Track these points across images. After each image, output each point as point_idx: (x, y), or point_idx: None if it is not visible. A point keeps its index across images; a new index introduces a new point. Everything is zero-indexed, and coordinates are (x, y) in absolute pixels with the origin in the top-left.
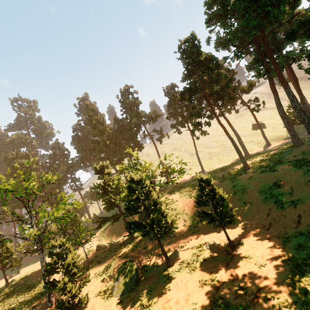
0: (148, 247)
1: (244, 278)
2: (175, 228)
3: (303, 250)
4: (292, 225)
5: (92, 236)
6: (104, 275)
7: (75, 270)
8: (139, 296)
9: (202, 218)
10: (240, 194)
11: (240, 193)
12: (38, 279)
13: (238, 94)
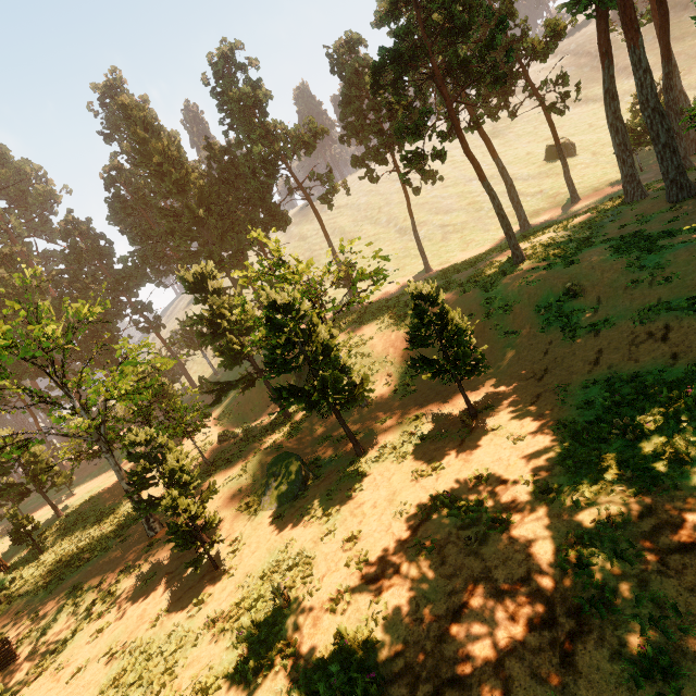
0: (319, 429)
1: (487, 460)
2: (368, 392)
3: (591, 409)
4: (584, 369)
5: (205, 418)
6: (243, 481)
7: (187, 478)
8: (310, 504)
9: (420, 369)
10: (498, 316)
11: (499, 313)
12: (117, 500)
13: (520, 62)
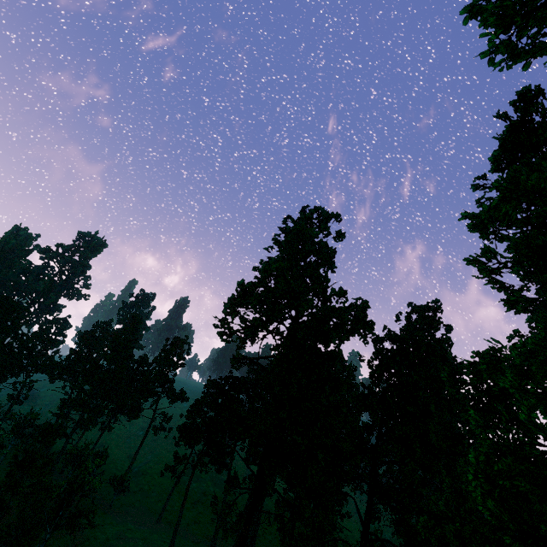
0: None
1: None
2: None
3: None
4: None
5: None
6: None
7: None
8: None
9: None
10: None
11: None
12: None
13: None
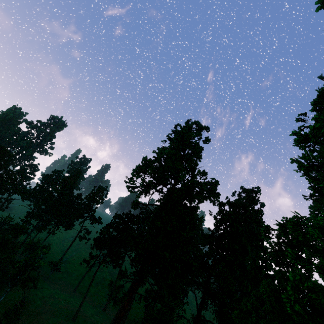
0: None
1: None
2: None
3: None
4: None
5: None
6: None
7: None
8: None
9: None
10: None
11: None
12: None
13: None
